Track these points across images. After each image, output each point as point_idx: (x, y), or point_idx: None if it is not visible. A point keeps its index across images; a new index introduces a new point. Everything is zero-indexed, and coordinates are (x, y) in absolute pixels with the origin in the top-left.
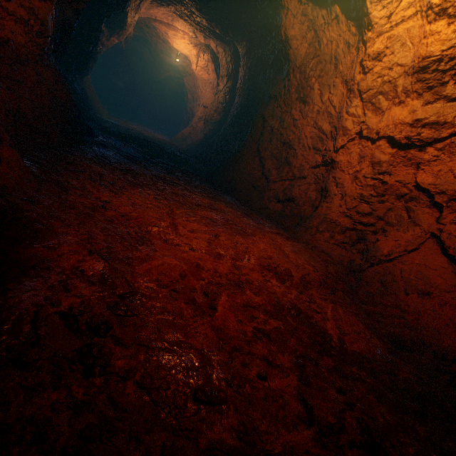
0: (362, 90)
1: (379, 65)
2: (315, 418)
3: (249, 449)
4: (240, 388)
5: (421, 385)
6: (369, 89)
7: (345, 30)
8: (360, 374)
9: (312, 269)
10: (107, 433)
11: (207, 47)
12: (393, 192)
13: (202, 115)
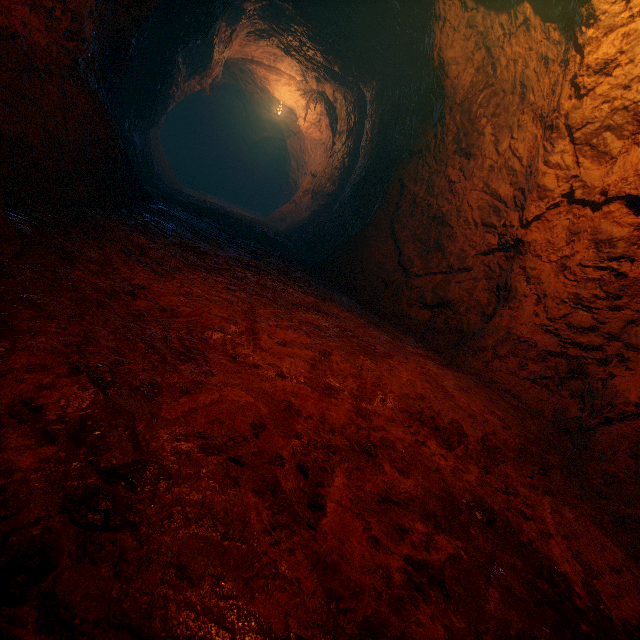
0: (573, 126)
1: (606, 83)
2: None
3: None
4: None
5: None
6: (586, 123)
7: (541, 40)
8: None
9: (499, 424)
10: None
11: (321, 95)
12: (638, 291)
13: (310, 187)
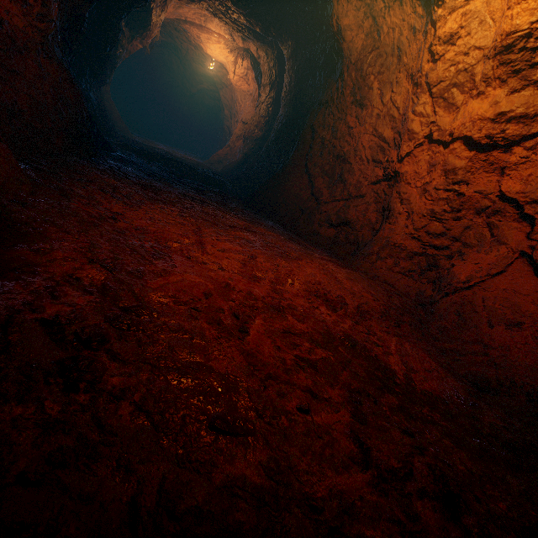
0: (431, 83)
1: (452, 50)
2: (374, 461)
3: (282, 490)
4: (274, 420)
5: (512, 432)
6: (440, 81)
7: (410, 13)
8: (432, 416)
9: (371, 298)
10: (86, 459)
11: (246, 52)
12: (472, 205)
13: (241, 133)
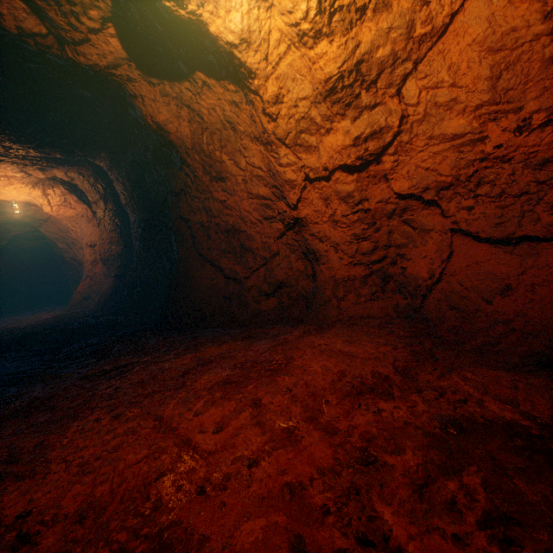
0: (282, 138)
1: (283, 107)
2: None
3: None
4: None
5: None
6: (288, 133)
7: (223, 92)
8: None
9: (390, 348)
10: None
11: (53, 180)
12: (381, 214)
13: (95, 257)
